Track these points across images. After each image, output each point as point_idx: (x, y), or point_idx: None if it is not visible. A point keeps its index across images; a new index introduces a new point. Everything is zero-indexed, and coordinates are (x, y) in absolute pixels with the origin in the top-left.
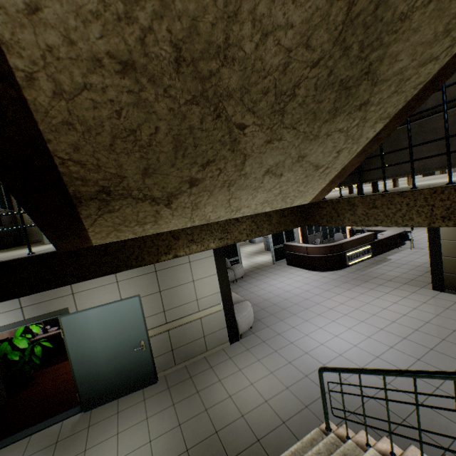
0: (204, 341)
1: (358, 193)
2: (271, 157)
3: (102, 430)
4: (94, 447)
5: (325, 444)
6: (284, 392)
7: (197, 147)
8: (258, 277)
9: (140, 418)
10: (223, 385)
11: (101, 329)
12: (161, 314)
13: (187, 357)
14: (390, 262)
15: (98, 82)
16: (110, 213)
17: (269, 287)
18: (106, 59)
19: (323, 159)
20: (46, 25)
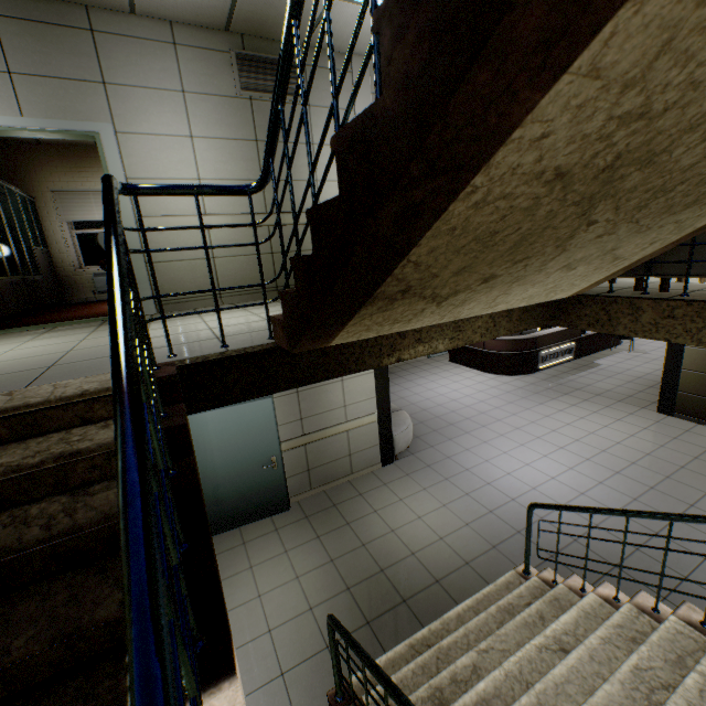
0: (350, 461)
1: (636, 289)
2: (584, 251)
3: (228, 563)
4: (223, 581)
5: (527, 588)
6: (464, 530)
7: (531, 244)
8: (408, 376)
9: (277, 551)
10: (381, 517)
11: (221, 439)
12: (297, 423)
13: (327, 480)
14: (600, 369)
15: (520, 191)
16: (383, 312)
17: (427, 392)
18: (549, 172)
19: (630, 251)
20: (537, 148)
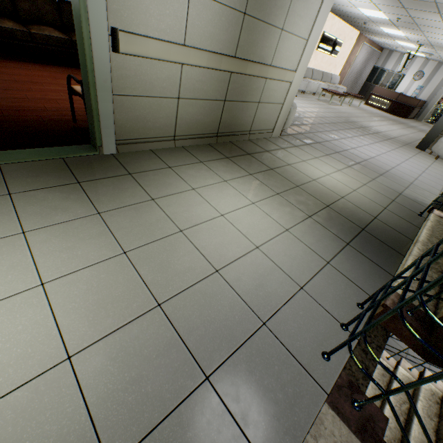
0: None
1: None
2: None
3: None
4: None
5: None
6: None
7: None
8: None
9: None
10: None
11: None
12: None
13: None
14: None
15: None
16: None
17: None
18: None
19: None
20: None
